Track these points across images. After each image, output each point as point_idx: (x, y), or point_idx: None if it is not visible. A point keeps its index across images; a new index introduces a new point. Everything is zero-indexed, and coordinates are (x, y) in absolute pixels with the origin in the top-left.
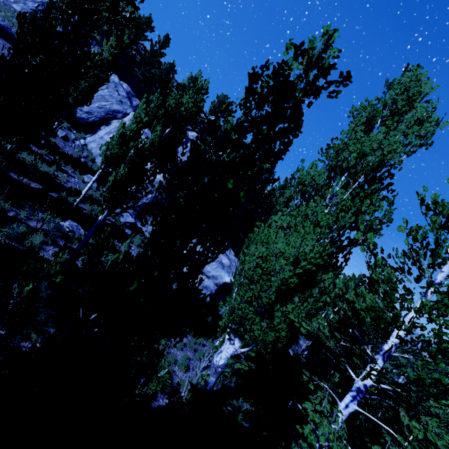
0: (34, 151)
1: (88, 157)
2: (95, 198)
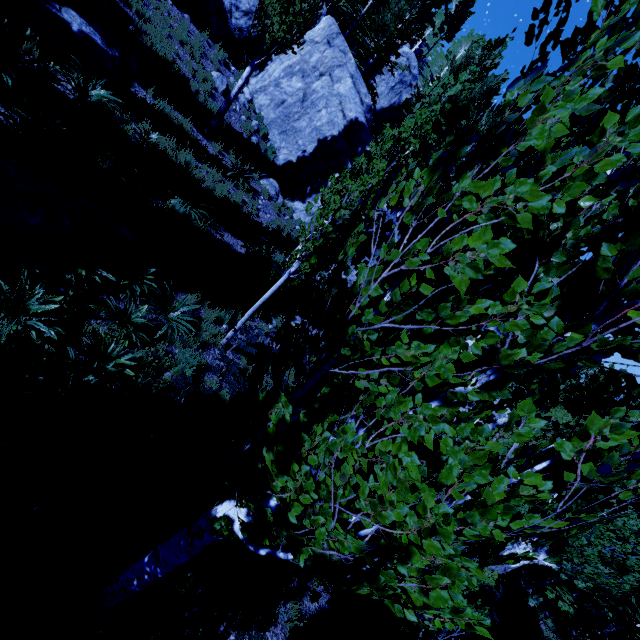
0: (212, 155)
1: (258, 130)
2: (294, 240)
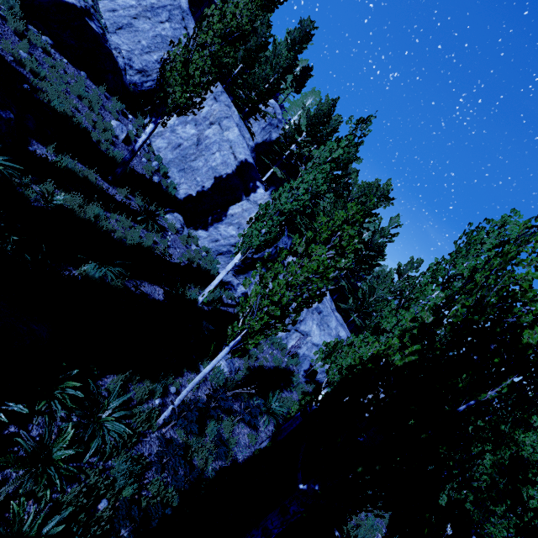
0: (119, 202)
1: (158, 169)
2: (204, 269)
